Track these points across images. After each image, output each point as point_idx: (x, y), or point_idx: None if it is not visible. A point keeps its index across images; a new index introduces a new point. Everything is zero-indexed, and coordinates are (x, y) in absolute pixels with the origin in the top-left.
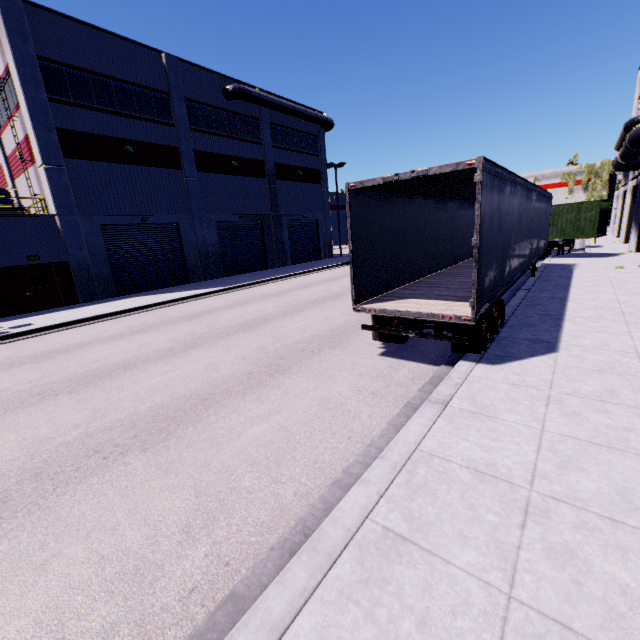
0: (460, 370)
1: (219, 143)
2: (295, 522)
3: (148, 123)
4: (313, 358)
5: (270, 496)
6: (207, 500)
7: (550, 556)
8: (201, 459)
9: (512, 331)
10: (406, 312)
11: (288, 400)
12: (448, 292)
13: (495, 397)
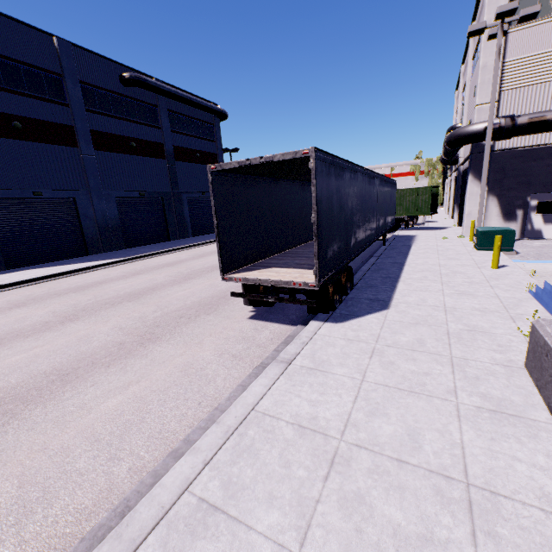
0: (309, 329)
1: (117, 125)
2: (117, 503)
3: (39, 101)
4: (188, 324)
5: (102, 476)
6: (30, 490)
7: (342, 506)
8: (39, 442)
9: (359, 292)
10: (265, 280)
11: (152, 369)
12: (306, 261)
13: (332, 353)
